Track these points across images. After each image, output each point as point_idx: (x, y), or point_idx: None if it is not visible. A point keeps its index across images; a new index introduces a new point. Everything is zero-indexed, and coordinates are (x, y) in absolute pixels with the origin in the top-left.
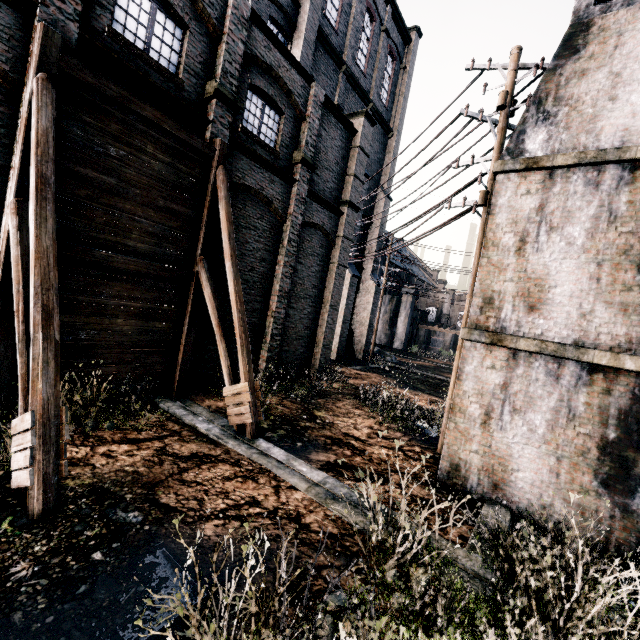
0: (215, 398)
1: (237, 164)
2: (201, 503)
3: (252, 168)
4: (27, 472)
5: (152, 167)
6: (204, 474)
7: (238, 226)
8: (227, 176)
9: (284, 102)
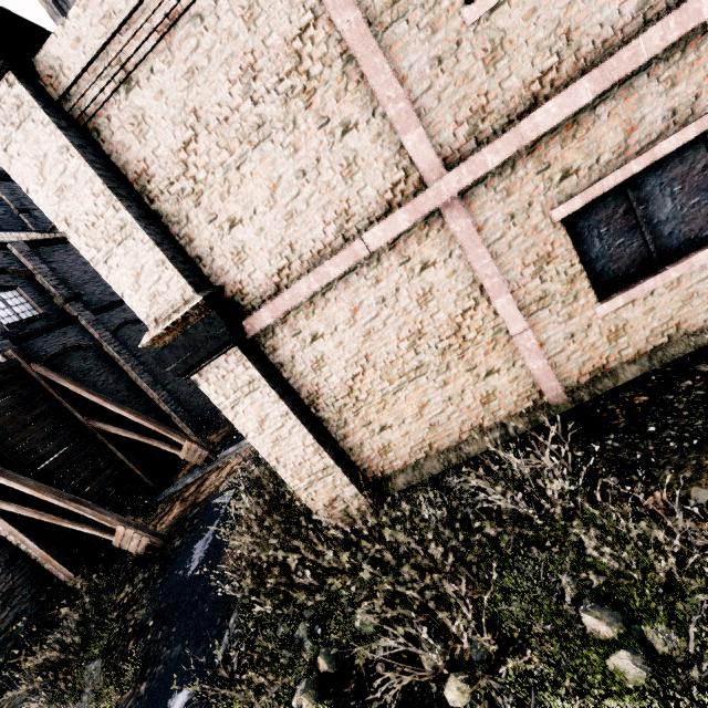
0: (182, 470)
1: (33, 350)
2: (215, 486)
3: (44, 341)
4: (143, 538)
5: (0, 407)
6: (208, 483)
7: (79, 380)
8: (43, 365)
9: (7, 279)
